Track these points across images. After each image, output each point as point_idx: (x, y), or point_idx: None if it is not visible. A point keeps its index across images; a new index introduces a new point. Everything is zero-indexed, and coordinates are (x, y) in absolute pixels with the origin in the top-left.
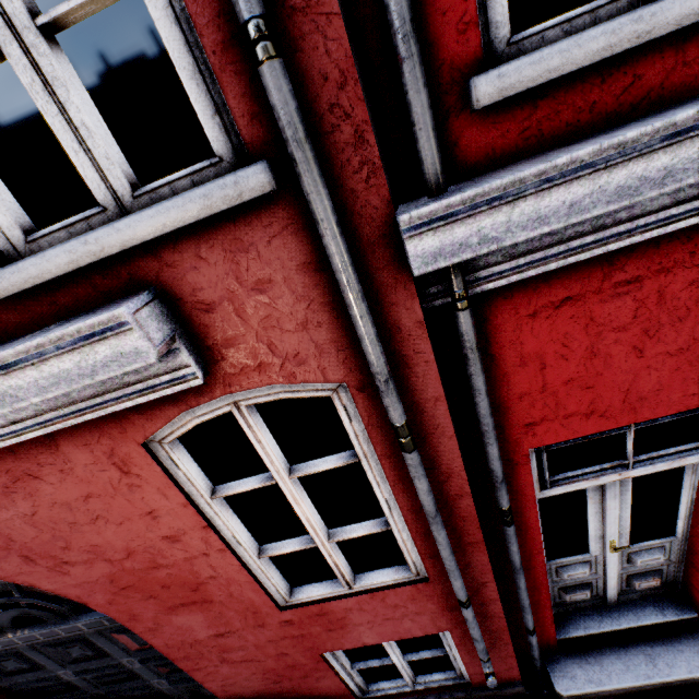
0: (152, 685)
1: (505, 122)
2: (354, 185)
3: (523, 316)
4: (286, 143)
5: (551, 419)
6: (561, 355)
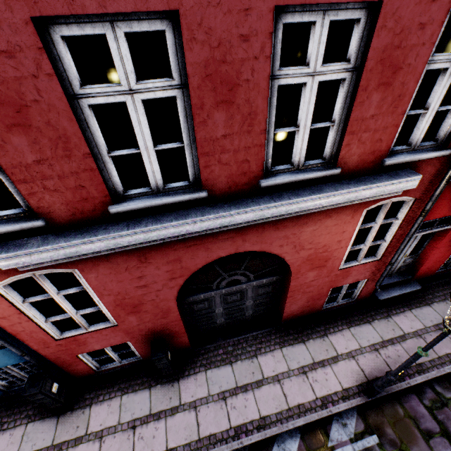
0: (245, 314)
1: None
2: None
3: (447, 187)
4: None
5: (431, 214)
6: (445, 198)
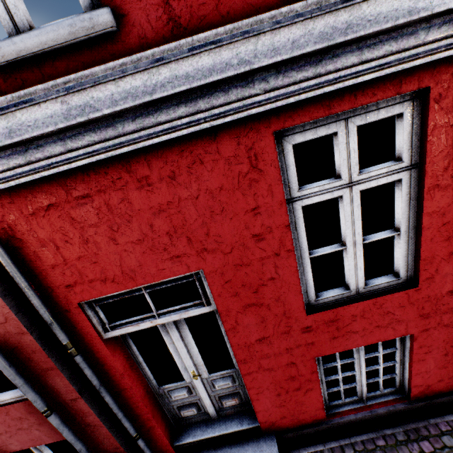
0: None
1: None
2: None
3: (28, 214)
4: None
5: (81, 283)
6: (66, 240)
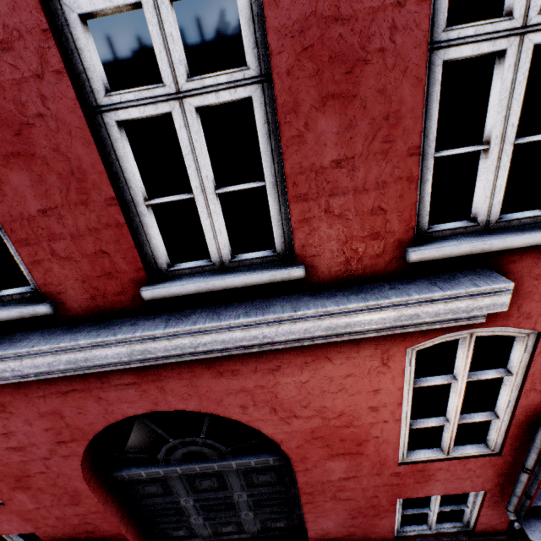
0: (240, 515)
1: None
2: None
3: None
4: None
5: None
6: None
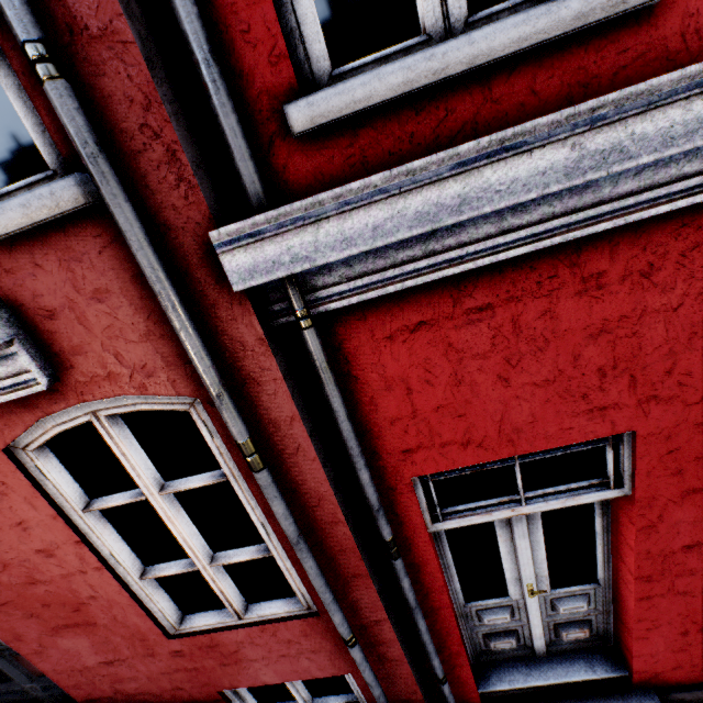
0: None
1: (329, 149)
2: (174, 201)
3: (380, 338)
4: (81, 157)
5: (427, 447)
6: (426, 380)
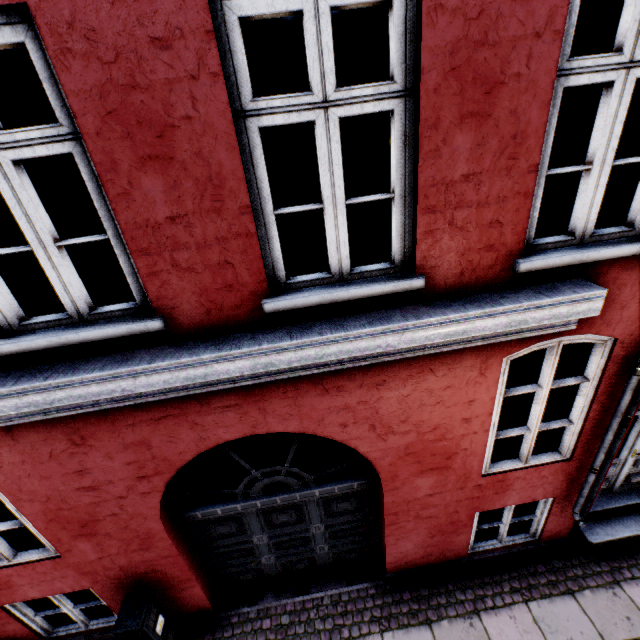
0: (314, 550)
1: None
2: None
3: None
4: None
5: None
6: None
